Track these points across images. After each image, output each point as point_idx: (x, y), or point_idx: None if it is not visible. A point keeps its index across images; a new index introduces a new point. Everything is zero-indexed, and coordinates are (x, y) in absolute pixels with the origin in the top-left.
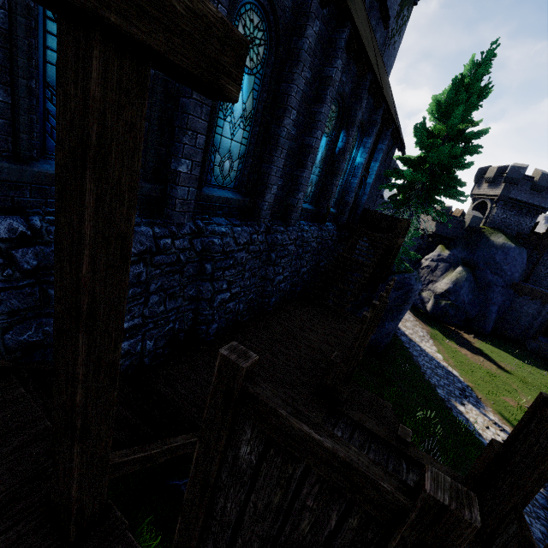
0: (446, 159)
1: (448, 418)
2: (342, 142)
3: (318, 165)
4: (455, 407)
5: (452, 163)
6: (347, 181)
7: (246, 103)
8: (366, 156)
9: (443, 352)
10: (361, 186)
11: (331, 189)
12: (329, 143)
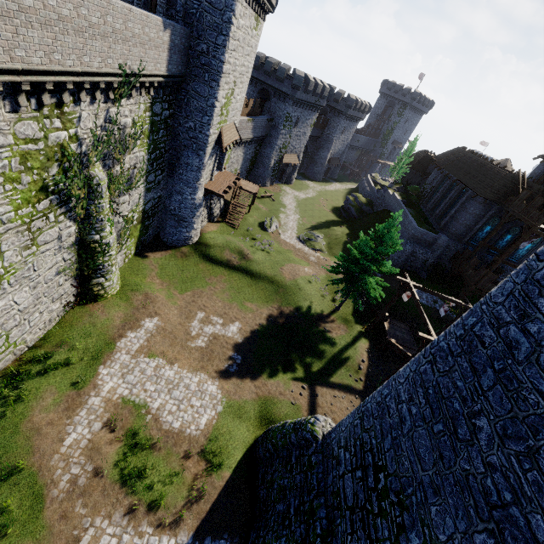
0: None
1: None
2: None
3: None
4: None
5: None
6: None
7: (528, 248)
8: None
9: None
10: None
11: None
12: None
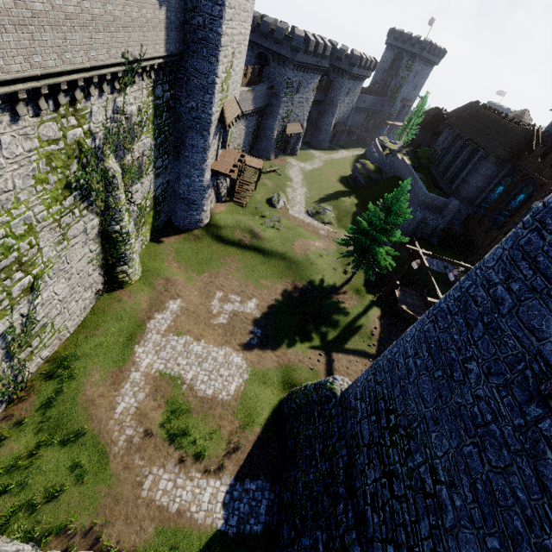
0: None
1: None
2: None
3: None
4: None
5: None
6: None
7: None
8: None
9: None
10: None
11: None
12: None
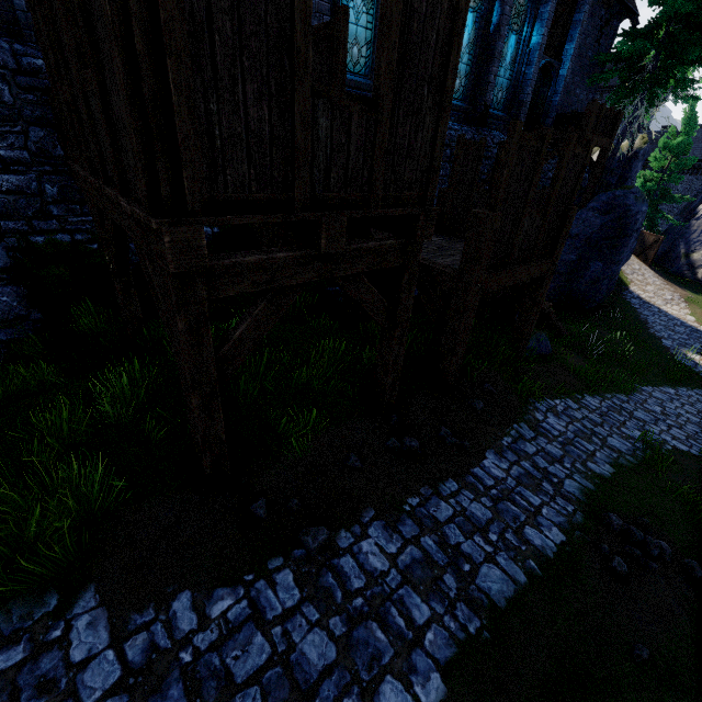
0: (687, 4)
1: (663, 359)
2: (497, 16)
3: (465, 51)
4: (683, 354)
5: (697, 8)
6: (518, 72)
7: None
8: (543, 31)
9: (700, 315)
10: (550, 82)
11: (488, 80)
12: (478, 21)
